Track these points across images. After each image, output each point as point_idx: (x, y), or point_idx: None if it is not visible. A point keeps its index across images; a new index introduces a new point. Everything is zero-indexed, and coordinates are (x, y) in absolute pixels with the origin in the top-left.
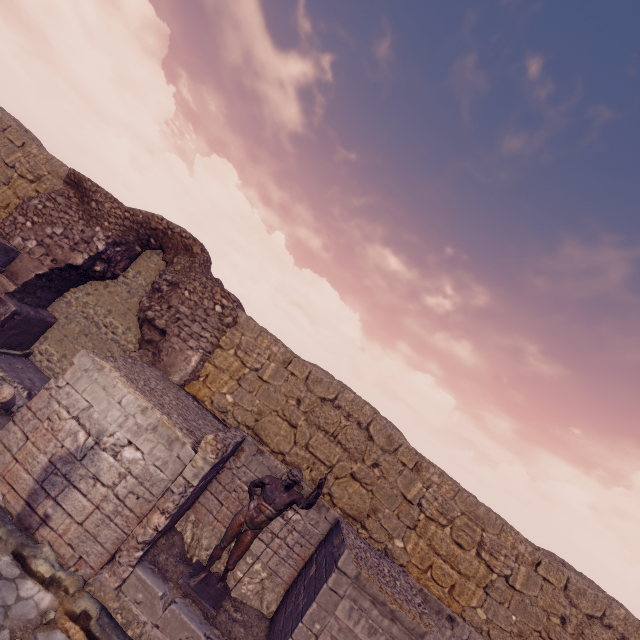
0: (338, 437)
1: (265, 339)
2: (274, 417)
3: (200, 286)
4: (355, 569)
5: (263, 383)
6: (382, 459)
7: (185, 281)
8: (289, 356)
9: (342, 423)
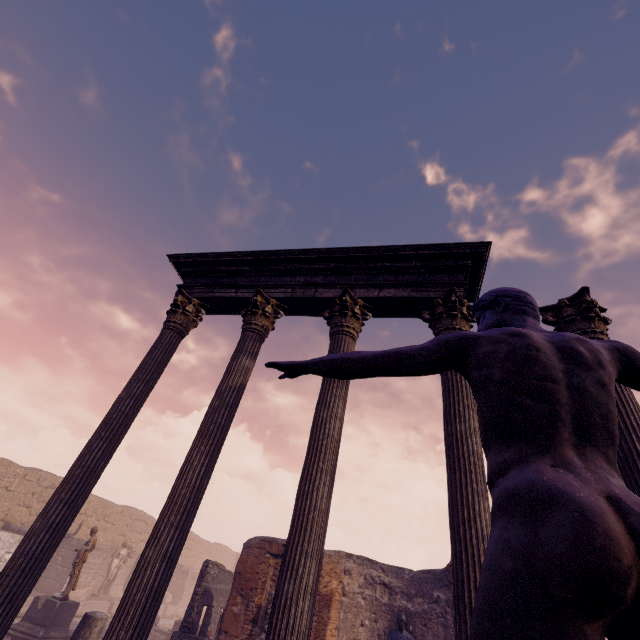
0: None
1: (13, 467)
2: (19, 508)
3: None
4: None
5: (10, 492)
6: None
7: None
8: (27, 471)
9: None
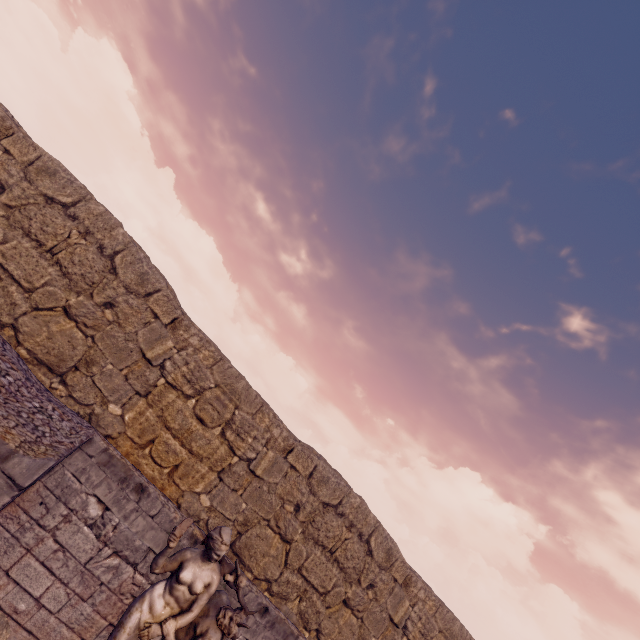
0: (58, 255)
1: None
2: None
3: None
4: None
5: None
6: (122, 299)
7: None
8: (9, 126)
9: (72, 239)
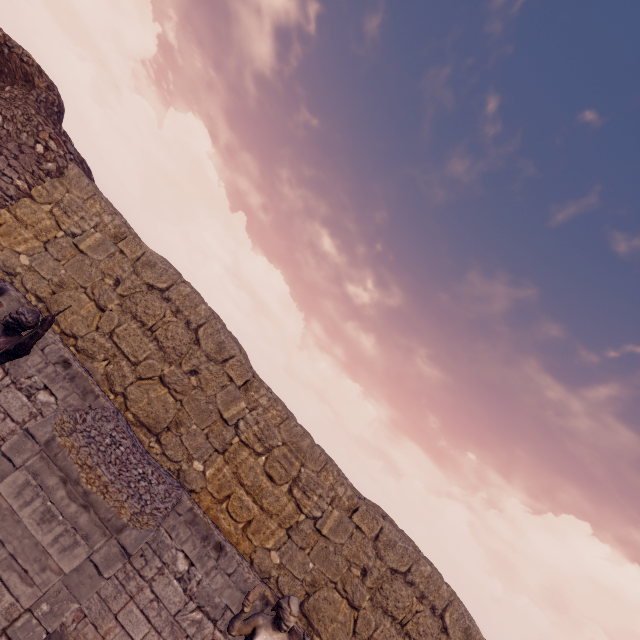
0: (156, 332)
1: (97, 204)
2: (78, 293)
3: (22, 116)
4: (51, 433)
5: (79, 253)
6: (204, 367)
7: (3, 105)
8: (124, 231)
9: (166, 318)
